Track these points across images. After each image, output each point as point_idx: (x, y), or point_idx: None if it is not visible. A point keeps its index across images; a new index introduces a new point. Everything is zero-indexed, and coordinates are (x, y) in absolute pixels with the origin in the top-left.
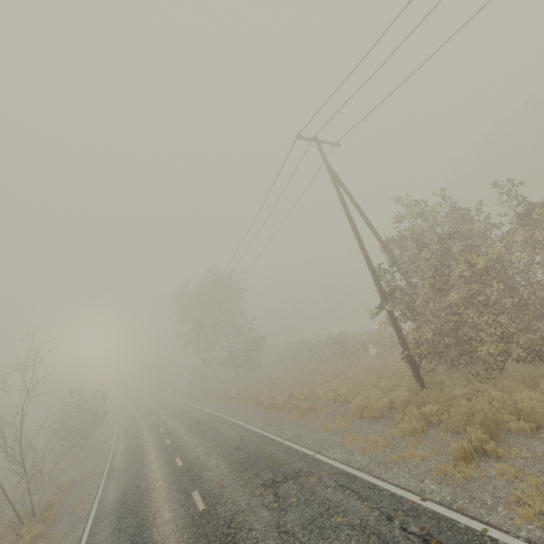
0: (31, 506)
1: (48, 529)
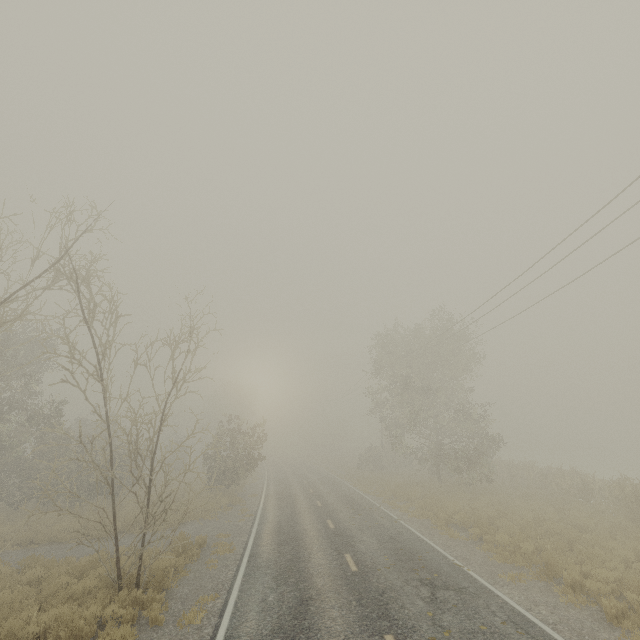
0: (139, 564)
1: (140, 634)
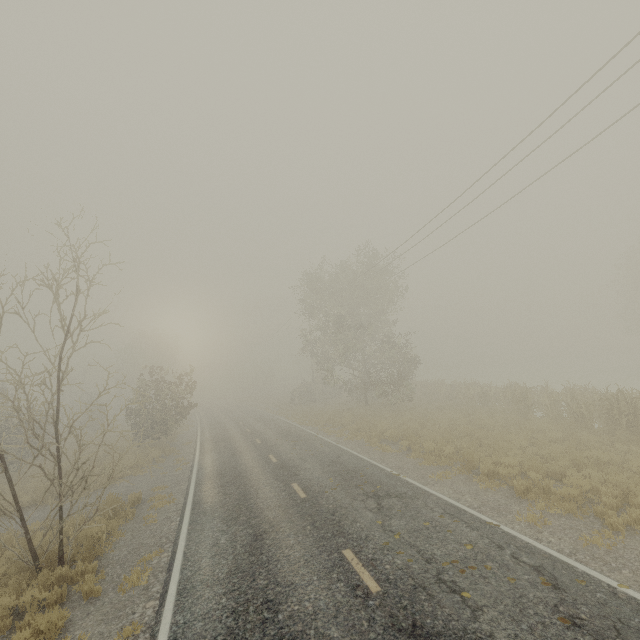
0: (59, 540)
1: (73, 612)
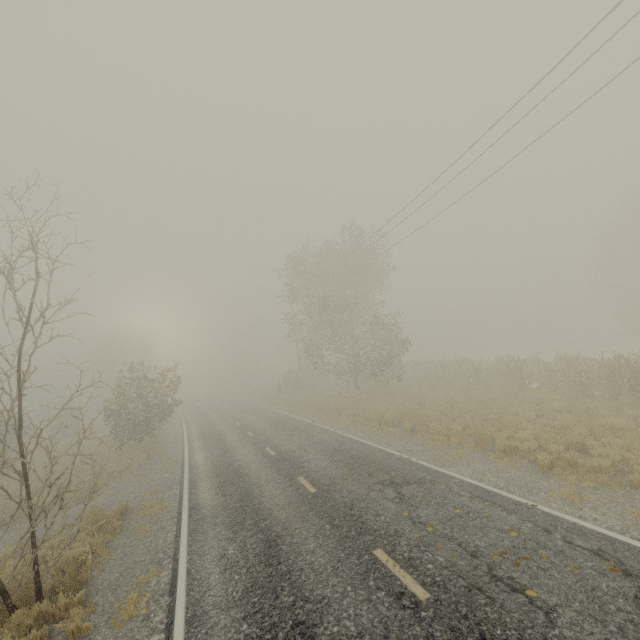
0: (34, 571)
1: None
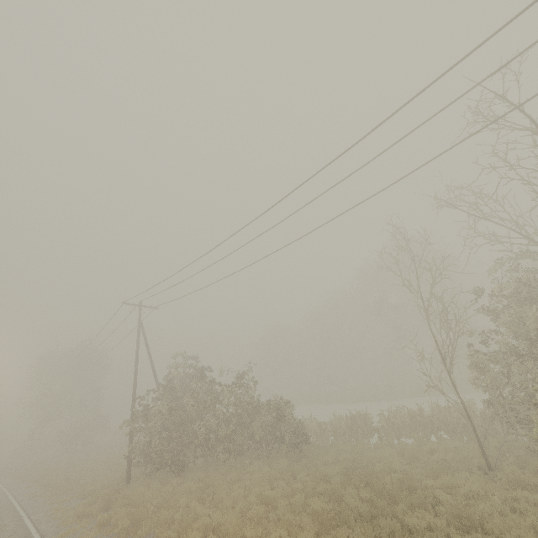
0: None
1: None
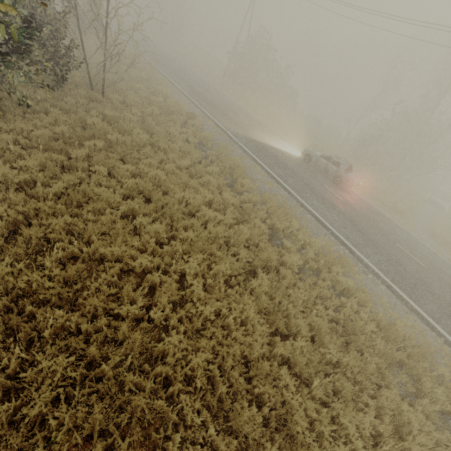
0: None
1: None
